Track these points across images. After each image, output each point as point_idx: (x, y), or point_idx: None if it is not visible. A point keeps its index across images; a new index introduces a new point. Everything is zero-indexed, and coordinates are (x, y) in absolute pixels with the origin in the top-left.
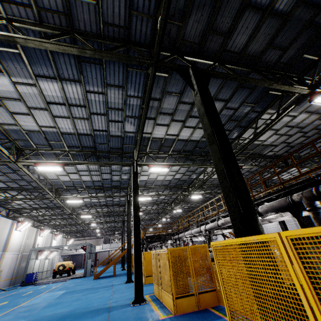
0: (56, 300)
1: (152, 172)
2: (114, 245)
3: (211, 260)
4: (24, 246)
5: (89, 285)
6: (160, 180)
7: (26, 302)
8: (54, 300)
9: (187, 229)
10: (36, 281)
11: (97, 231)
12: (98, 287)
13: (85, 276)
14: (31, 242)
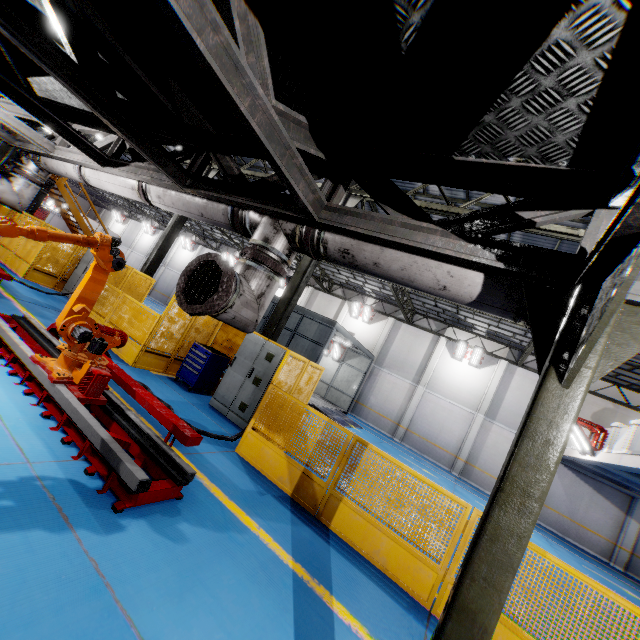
0: None
1: None
2: None
3: None
4: None
5: None
6: None
7: None
8: None
9: None
10: None
11: None
12: None
13: None
14: None
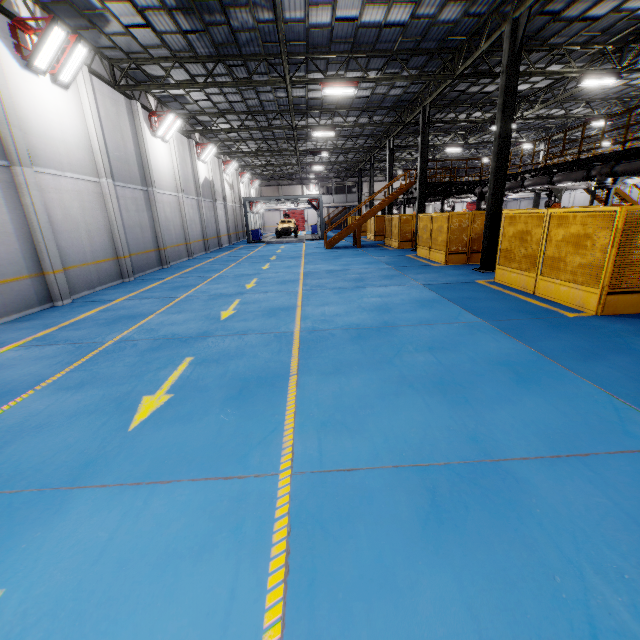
0: None
1: None
2: None
3: None
4: None
5: None
6: None
7: None
8: None
9: None
10: None
11: None
12: None
13: None
14: None
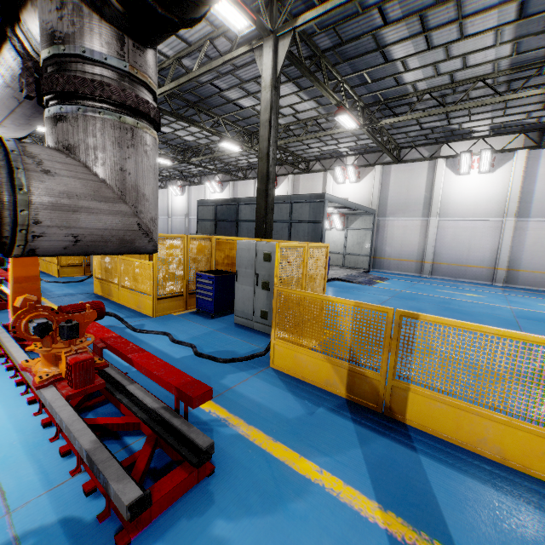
0: None
1: None
2: None
3: None
4: None
5: None
6: None
7: None
8: None
9: None
10: None
11: None
12: None
13: None
14: None
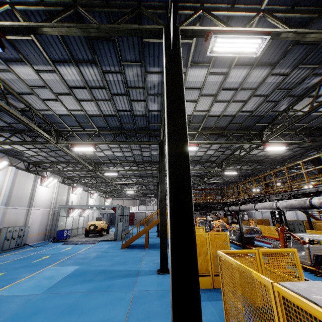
0: (42, 297)
1: (204, 92)
2: (149, 208)
3: (315, 257)
4: (54, 202)
5: (109, 262)
6: (214, 116)
7: (11, 285)
8: (38, 297)
9: (260, 199)
10: (68, 238)
11: (133, 193)
12: (118, 271)
13: (115, 239)
14: (63, 198)
